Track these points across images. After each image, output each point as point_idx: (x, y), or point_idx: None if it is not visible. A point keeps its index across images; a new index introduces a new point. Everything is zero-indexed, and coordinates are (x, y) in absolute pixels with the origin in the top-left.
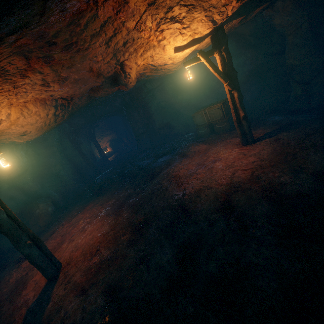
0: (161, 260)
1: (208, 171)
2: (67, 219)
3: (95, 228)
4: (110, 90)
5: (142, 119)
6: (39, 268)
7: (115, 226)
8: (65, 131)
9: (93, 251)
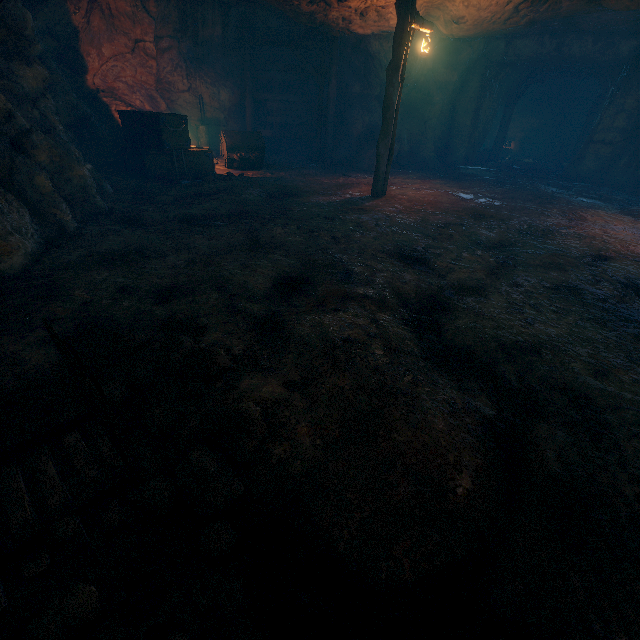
0: (481, 234)
1: (635, 238)
2: (402, 176)
3: (432, 194)
4: (639, 0)
5: (636, 112)
6: (376, 176)
7: (453, 204)
8: (489, 56)
9: (419, 204)
